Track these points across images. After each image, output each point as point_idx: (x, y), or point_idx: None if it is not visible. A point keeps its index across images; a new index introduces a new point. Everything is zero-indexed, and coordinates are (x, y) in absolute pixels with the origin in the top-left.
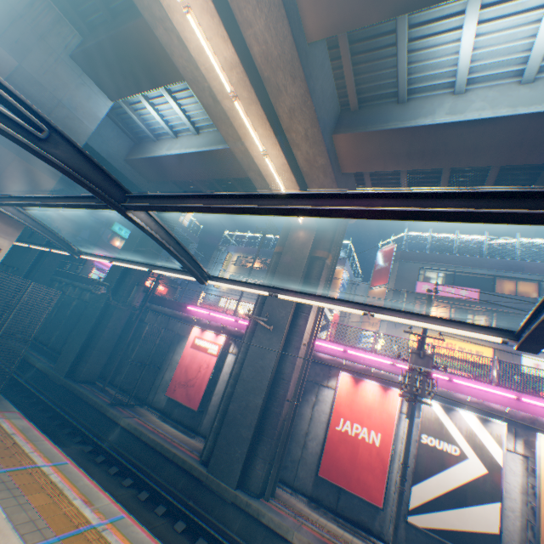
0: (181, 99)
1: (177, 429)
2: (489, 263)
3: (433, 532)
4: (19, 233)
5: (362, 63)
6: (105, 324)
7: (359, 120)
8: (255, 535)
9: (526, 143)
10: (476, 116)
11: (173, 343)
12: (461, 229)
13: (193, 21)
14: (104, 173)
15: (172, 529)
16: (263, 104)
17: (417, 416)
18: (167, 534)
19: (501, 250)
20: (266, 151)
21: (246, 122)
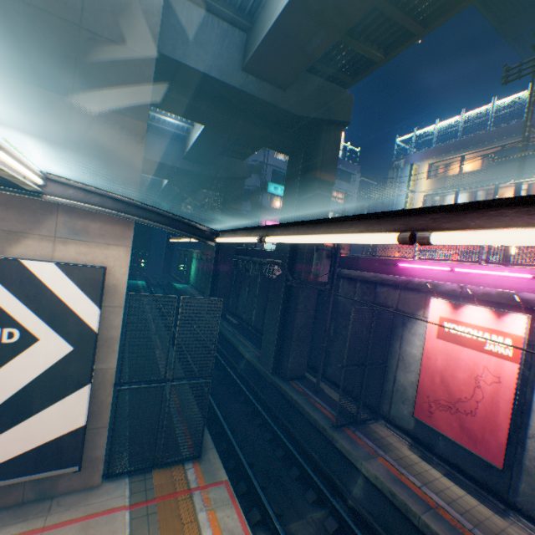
0: None
1: (458, 486)
2: None
3: None
4: (131, 230)
5: None
6: (293, 308)
7: None
8: None
9: None
10: None
11: (394, 326)
12: None
13: None
14: None
15: None
16: None
17: None
18: None
19: None
20: None
21: None
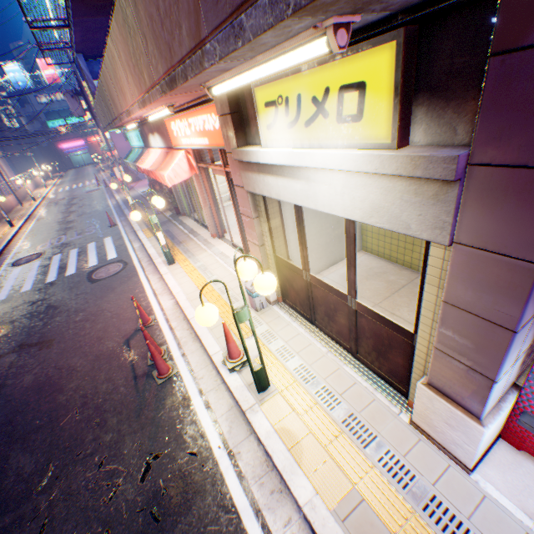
0: None
1: None
2: None
3: None
4: None
5: None
6: None
7: None
8: None
9: None
10: None
11: None
12: None
13: None
14: None
15: None
16: None
17: None
18: None
19: None
20: None
21: None
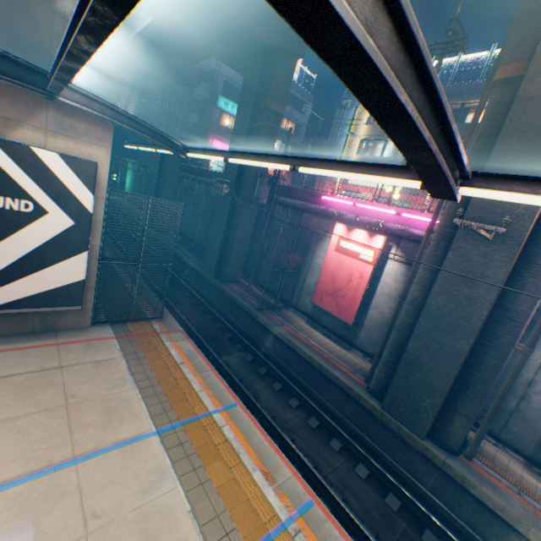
0: None
1: (328, 339)
2: None
3: None
4: (111, 135)
5: None
6: (235, 225)
7: None
8: (459, 502)
9: None
10: None
11: (310, 244)
12: None
13: None
14: None
15: (353, 474)
16: None
17: None
18: (350, 481)
19: None
20: None
21: None
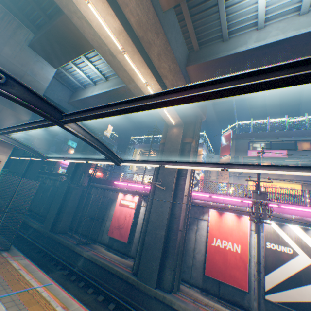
0: (94, 61)
1: (116, 255)
2: (290, 133)
3: (283, 304)
4: (11, 150)
5: (198, 20)
6: (69, 198)
7: (200, 55)
8: None
9: (308, 51)
10: (274, 39)
11: (109, 204)
12: (269, 116)
13: (92, 8)
14: (46, 102)
15: None
16: (141, 54)
17: (261, 231)
18: None
19: (295, 126)
20: (147, 83)
21: (132, 66)
